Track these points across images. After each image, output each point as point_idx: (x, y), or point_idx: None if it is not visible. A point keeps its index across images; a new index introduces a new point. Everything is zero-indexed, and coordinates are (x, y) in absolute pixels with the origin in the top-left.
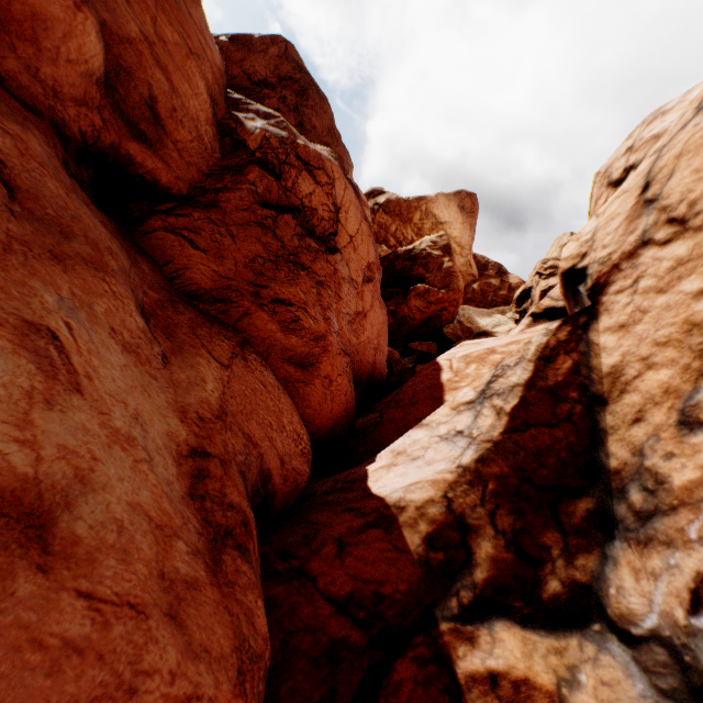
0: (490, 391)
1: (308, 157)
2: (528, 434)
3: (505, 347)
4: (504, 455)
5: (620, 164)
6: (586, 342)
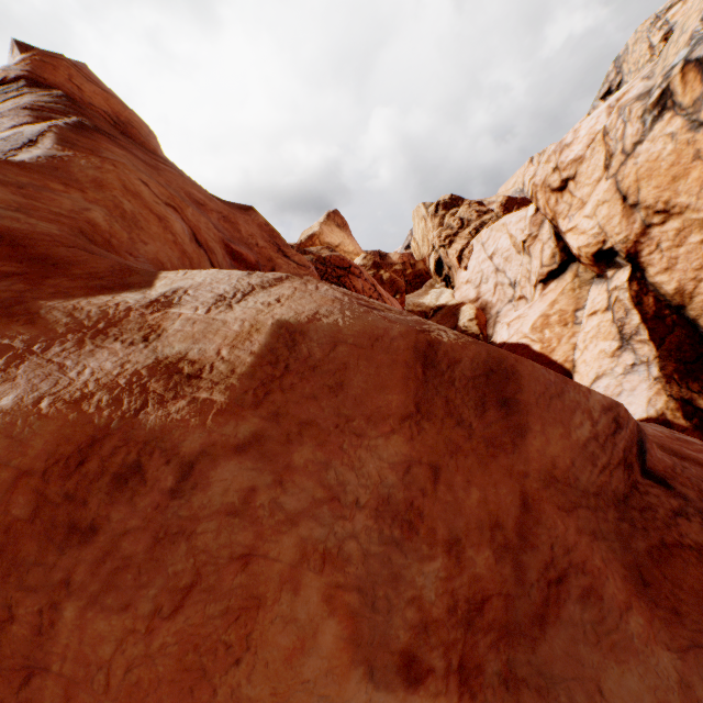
0: (626, 336)
1: (339, 263)
2: (666, 343)
3: (552, 309)
4: (666, 359)
5: (554, 178)
6: (649, 285)
